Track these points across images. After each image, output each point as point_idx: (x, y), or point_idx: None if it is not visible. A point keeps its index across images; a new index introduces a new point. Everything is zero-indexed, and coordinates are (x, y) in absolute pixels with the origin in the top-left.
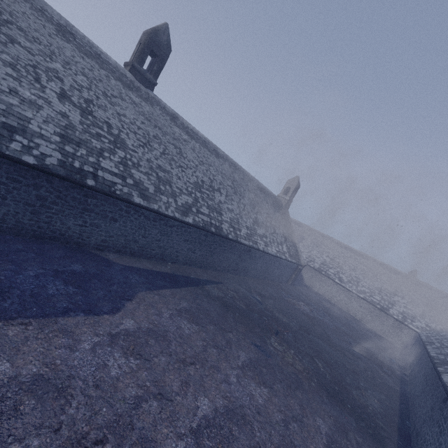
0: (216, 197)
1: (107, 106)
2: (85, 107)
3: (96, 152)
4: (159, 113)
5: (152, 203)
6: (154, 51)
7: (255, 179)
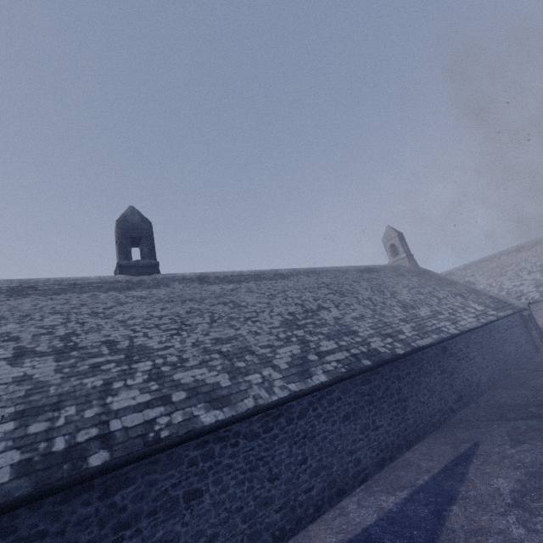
0: (325, 317)
1: (101, 324)
2: (62, 346)
3: (98, 395)
4: (180, 287)
5: (238, 402)
6: (133, 236)
7: (349, 267)
